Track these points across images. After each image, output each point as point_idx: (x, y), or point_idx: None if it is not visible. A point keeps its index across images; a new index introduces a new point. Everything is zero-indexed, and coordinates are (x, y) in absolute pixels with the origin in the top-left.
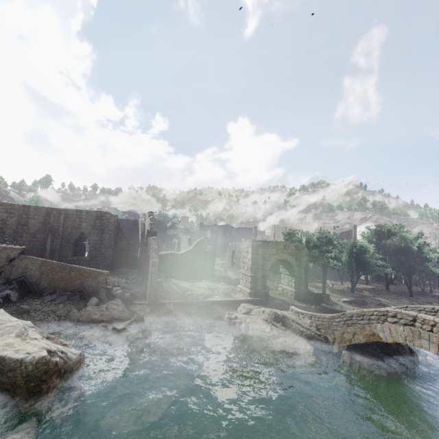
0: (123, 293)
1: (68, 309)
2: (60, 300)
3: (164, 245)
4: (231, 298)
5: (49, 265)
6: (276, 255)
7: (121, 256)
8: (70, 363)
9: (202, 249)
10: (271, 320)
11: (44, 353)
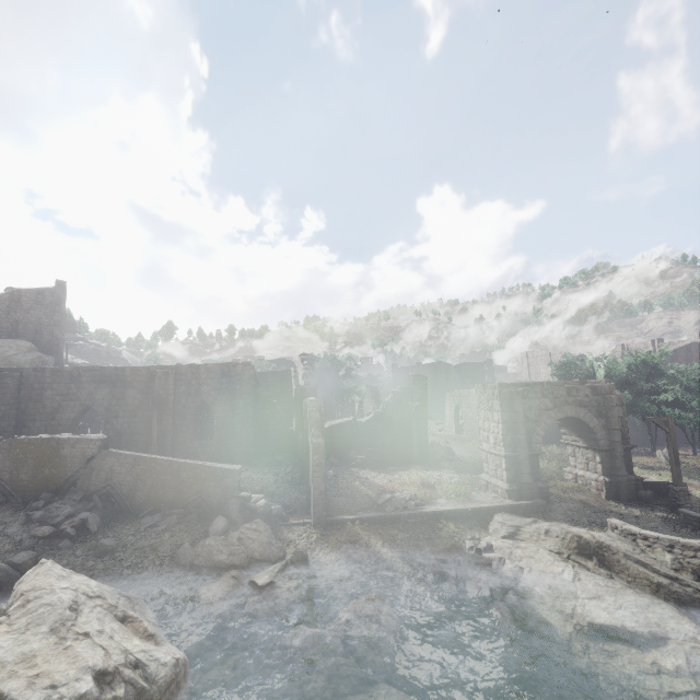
0: (269, 506)
1: (177, 542)
2: (165, 524)
3: (337, 407)
4: (471, 504)
5: (145, 463)
6: (554, 410)
7: (266, 435)
8: (153, 689)
9: (400, 409)
10: (571, 553)
11: (86, 685)
